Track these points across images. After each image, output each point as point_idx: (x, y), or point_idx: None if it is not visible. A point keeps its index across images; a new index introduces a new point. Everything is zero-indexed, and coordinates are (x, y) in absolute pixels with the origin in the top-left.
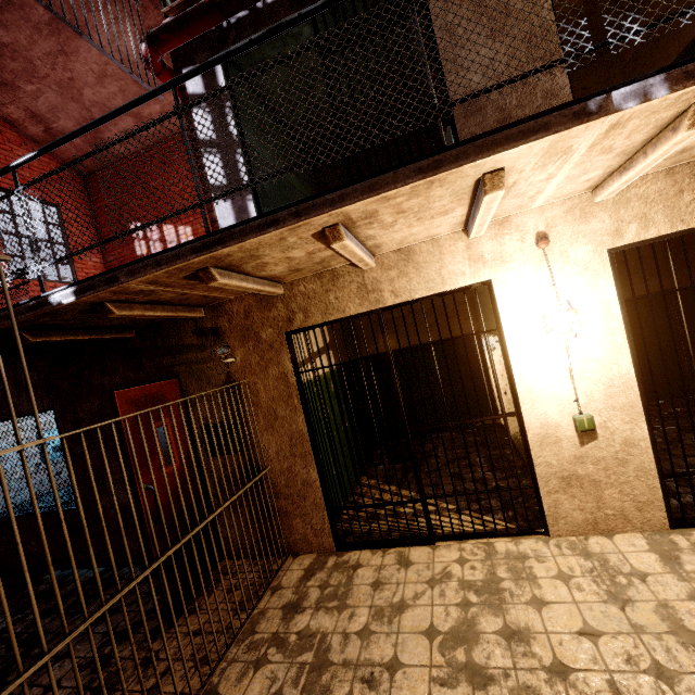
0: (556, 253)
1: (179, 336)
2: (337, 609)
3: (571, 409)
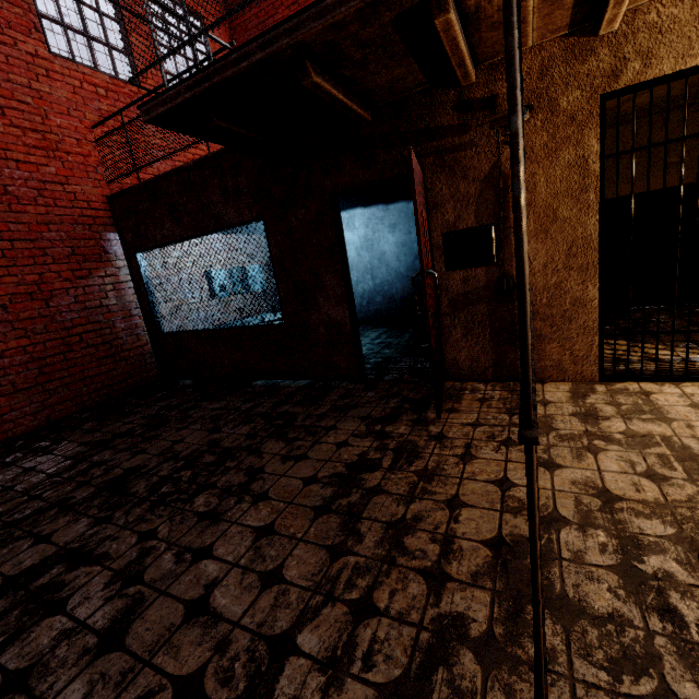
0: None
1: (432, 114)
2: (659, 421)
3: None
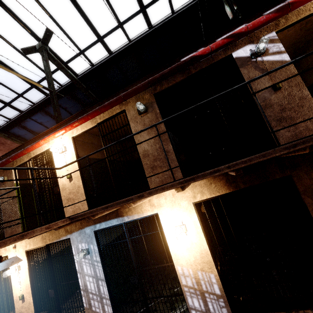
0: (17, 250)
1: None
2: None
3: (21, 292)
